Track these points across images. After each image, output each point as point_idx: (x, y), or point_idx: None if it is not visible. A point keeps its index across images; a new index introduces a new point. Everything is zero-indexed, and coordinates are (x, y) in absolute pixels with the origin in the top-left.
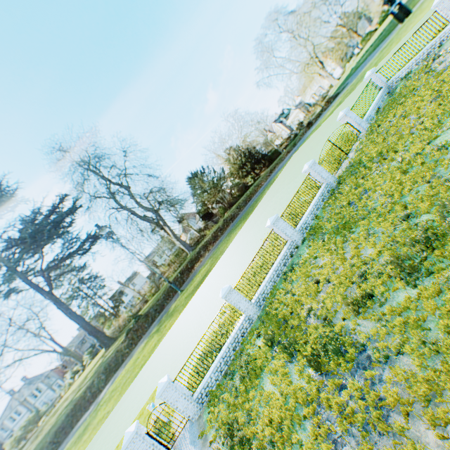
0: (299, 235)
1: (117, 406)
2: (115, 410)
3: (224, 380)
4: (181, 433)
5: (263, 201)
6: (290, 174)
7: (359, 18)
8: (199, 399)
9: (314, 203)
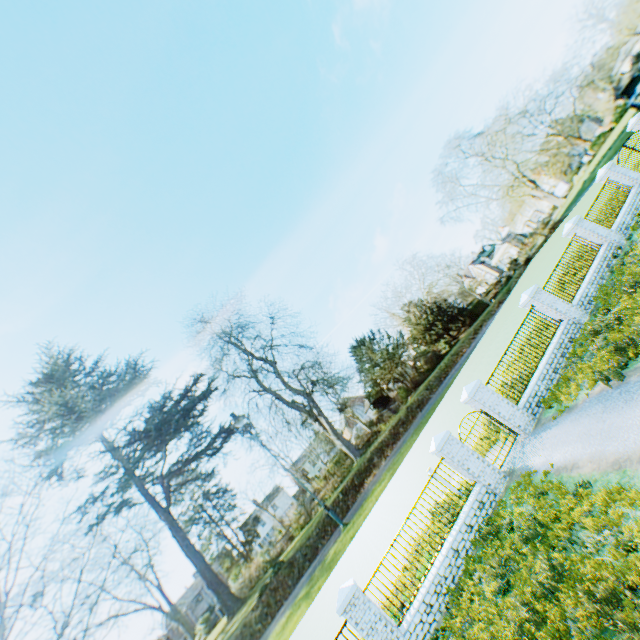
0: (618, 236)
1: (301, 622)
2: (300, 627)
3: (567, 370)
4: (504, 463)
5: (497, 318)
6: (539, 266)
7: (601, 81)
8: (527, 410)
9: (628, 204)
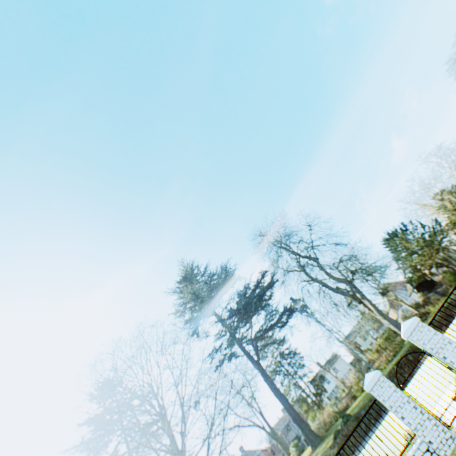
0: None
1: None
2: None
3: None
4: None
5: None
6: None
7: None
8: None
9: None
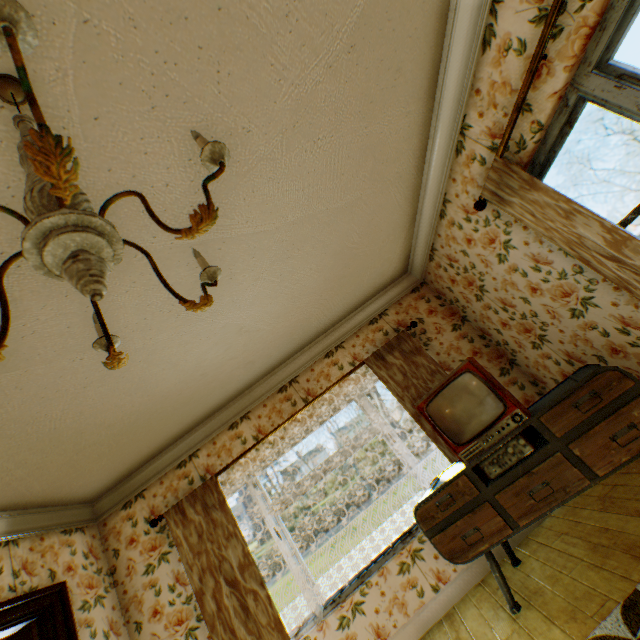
0: None
1: None
2: None
3: None
4: None
5: None
6: None
7: None
8: None
9: None
